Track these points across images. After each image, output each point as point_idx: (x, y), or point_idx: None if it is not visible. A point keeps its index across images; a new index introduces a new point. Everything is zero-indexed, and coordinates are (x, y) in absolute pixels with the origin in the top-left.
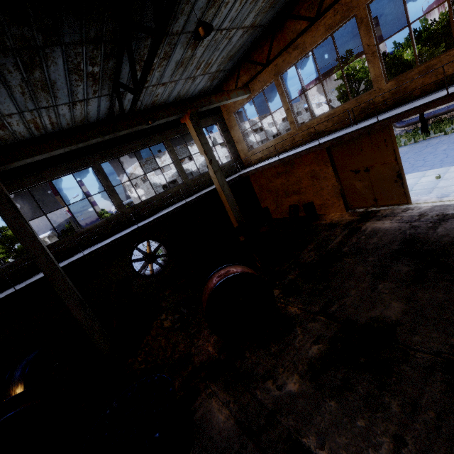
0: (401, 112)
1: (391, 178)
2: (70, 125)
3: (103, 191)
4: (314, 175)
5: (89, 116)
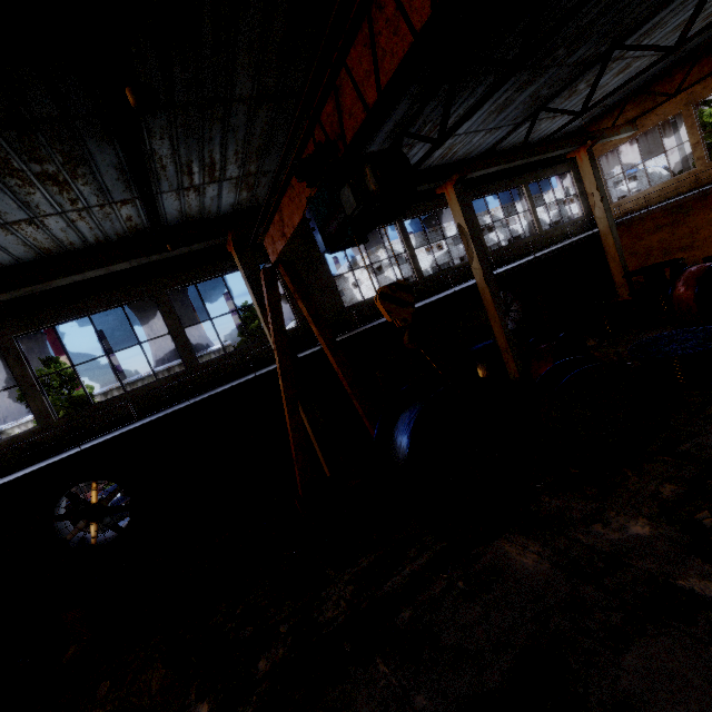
0: None
1: None
2: (457, 158)
3: None
4: None
5: (476, 150)
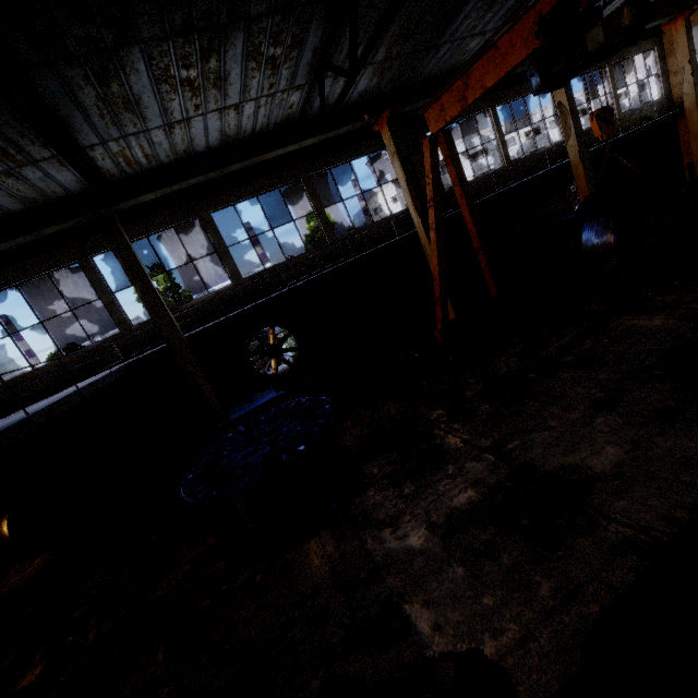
0: None
1: None
2: None
3: (556, 115)
4: None
5: None
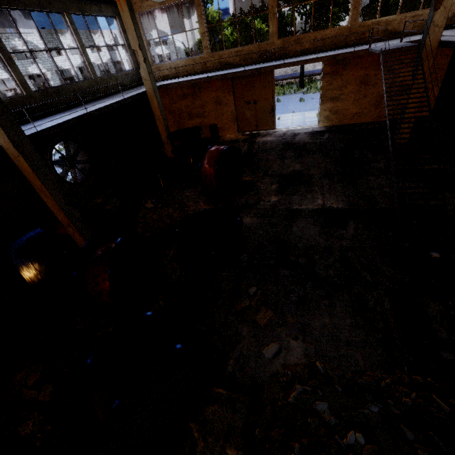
0: (296, 61)
1: (268, 110)
2: None
3: None
4: (218, 101)
5: None
